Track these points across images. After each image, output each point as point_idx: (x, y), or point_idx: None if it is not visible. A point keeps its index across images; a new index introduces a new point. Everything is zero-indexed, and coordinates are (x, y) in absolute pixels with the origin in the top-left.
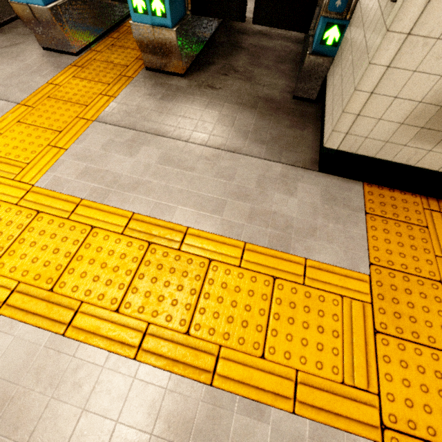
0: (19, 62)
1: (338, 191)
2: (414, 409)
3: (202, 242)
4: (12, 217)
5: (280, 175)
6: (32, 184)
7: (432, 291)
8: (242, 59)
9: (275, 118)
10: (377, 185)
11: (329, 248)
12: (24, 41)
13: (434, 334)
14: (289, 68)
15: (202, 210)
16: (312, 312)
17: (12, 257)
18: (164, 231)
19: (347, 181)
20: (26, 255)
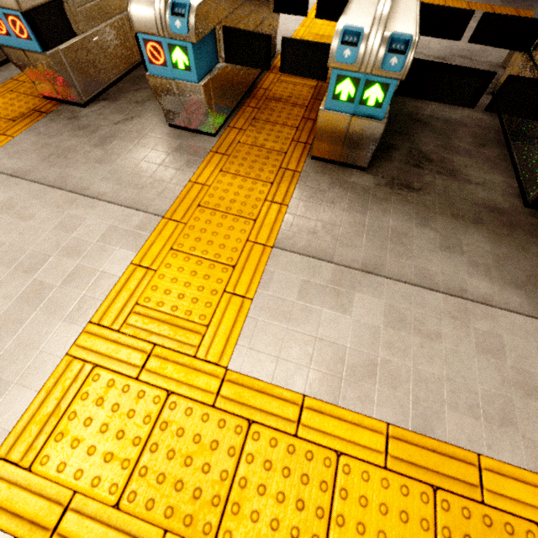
0: (144, 147)
1: None
2: None
3: (512, 487)
4: (215, 431)
5: None
6: (223, 365)
7: None
8: (429, 139)
9: (516, 241)
10: None
11: None
12: (140, 112)
13: None
14: (497, 155)
15: (485, 419)
16: None
17: (239, 517)
18: (445, 461)
19: None
20: (258, 513)
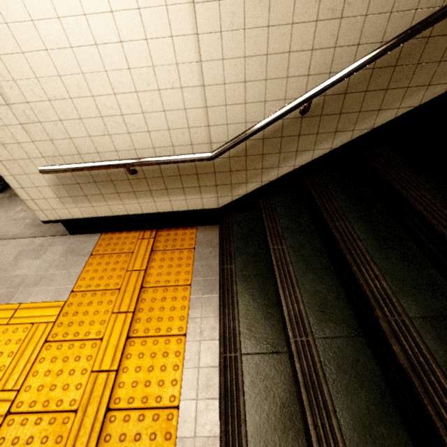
0: None
1: (78, 245)
2: (42, 391)
3: None
4: None
5: (38, 246)
6: None
7: (109, 297)
8: None
9: None
10: (112, 232)
11: (45, 290)
12: None
13: (92, 329)
14: None
15: None
16: (1, 343)
17: None
18: None
19: (90, 236)
20: None
